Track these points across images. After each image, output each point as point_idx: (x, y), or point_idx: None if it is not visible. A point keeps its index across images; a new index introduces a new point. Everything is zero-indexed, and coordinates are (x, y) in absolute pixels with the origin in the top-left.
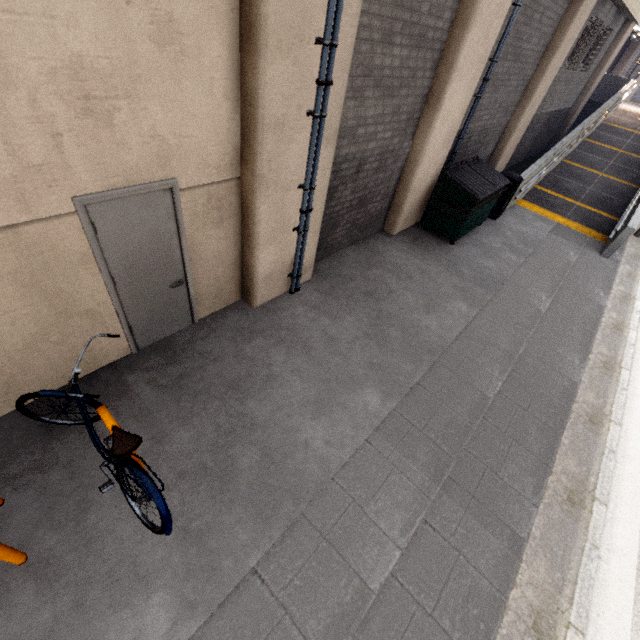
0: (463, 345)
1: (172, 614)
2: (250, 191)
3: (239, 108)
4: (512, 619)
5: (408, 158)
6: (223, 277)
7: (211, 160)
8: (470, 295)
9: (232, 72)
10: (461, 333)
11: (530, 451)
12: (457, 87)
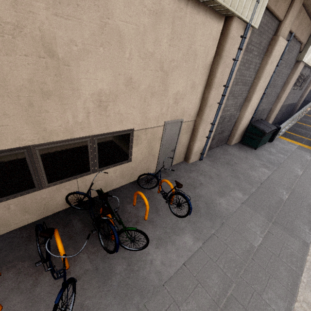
0: (268, 182)
1: (192, 240)
2: (198, 124)
3: (200, 102)
4: (309, 264)
5: (238, 118)
6: (182, 151)
7: (191, 115)
8: (267, 167)
9: (201, 93)
10: (267, 178)
11: (305, 218)
12: (256, 96)
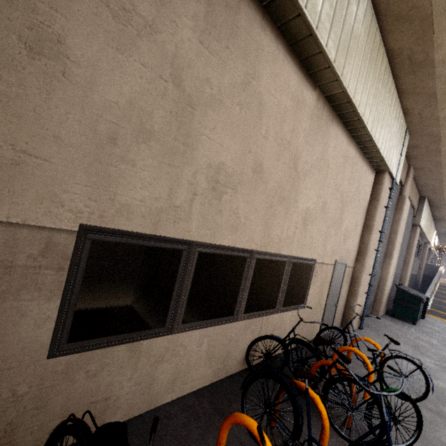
0: None
1: None
2: (359, 272)
3: (358, 245)
4: None
5: (380, 278)
6: (340, 310)
7: (351, 259)
8: None
9: (359, 236)
10: None
11: None
12: (395, 252)
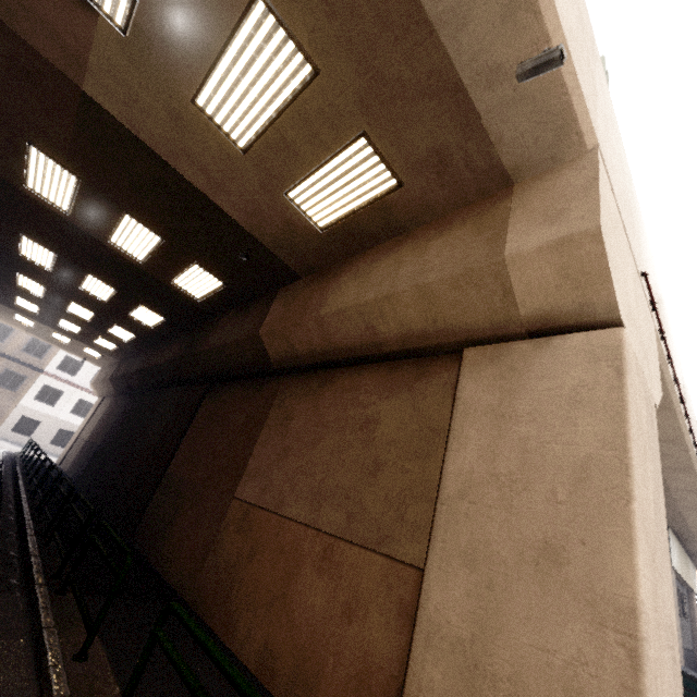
0: None
1: None
2: None
3: None
4: None
5: None
6: None
7: None
8: None
9: None
10: None
11: None
12: None
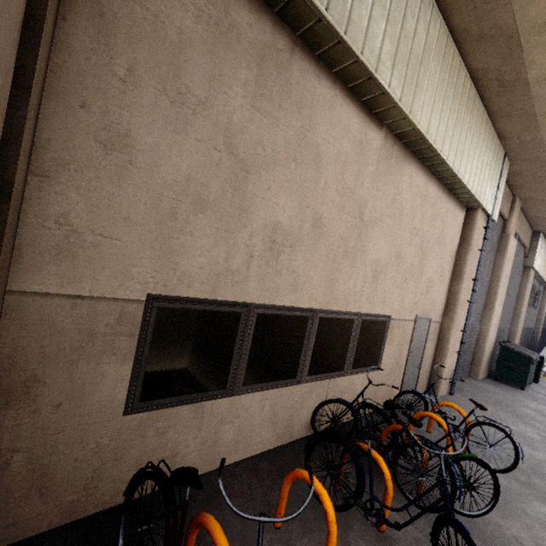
0: None
1: None
2: (447, 328)
3: (446, 297)
4: None
5: (479, 333)
6: (425, 372)
7: (437, 313)
8: None
9: (447, 285)
10: None
11: None
12: (497, 303)
